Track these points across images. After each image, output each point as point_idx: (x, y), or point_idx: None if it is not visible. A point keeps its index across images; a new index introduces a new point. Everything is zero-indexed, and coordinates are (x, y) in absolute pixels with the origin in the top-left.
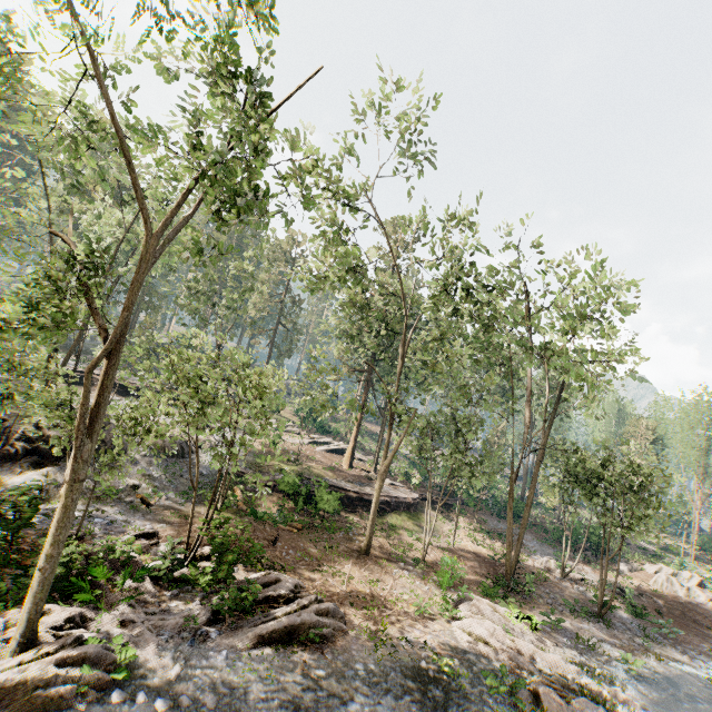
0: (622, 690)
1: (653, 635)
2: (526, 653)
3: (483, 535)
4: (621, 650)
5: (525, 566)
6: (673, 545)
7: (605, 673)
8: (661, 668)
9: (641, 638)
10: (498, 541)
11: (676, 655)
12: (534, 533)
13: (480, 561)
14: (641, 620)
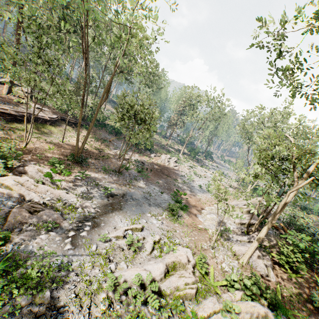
0: (91, 202)
1: (138, 178)
2: (42, 191)
3: (93, 140)
4: (114, 185)
5: (103, 153)
6: (181, 149)
7: (91, 195)
8: (127, 190)
9: (129, 180)
10: (100, 142)
11: (141, 185)
12: (124, 141)
13: (74, 149)
14: (140, 173)
